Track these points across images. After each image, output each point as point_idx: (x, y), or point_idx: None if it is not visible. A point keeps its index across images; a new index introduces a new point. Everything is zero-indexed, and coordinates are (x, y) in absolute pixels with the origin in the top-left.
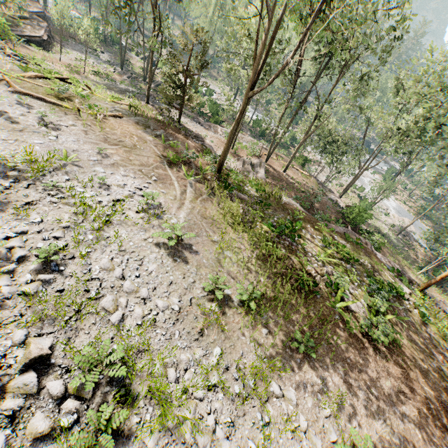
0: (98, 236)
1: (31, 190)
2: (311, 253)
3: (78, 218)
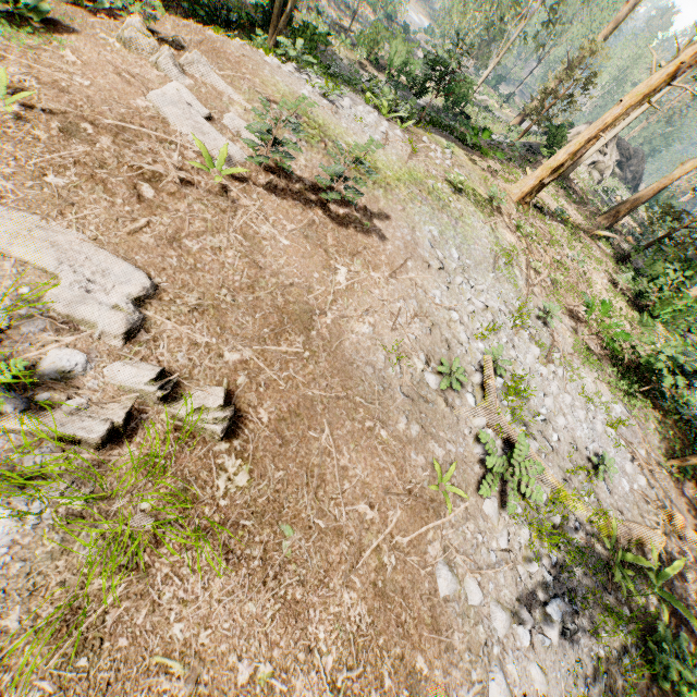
0: None
1: None
2: None
3: None
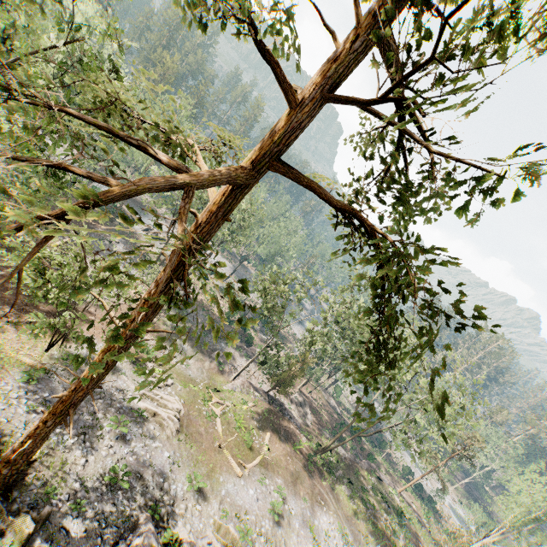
0: None
1: None
2: (377, 508)
3: None
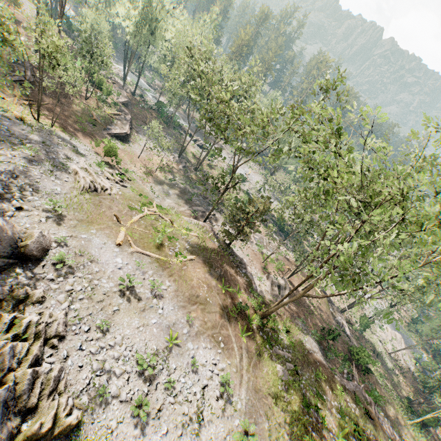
0: (198, 440)
1: (158, 391)
2: (331, 430)
3: (186, 420)
